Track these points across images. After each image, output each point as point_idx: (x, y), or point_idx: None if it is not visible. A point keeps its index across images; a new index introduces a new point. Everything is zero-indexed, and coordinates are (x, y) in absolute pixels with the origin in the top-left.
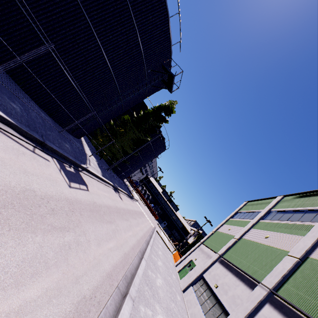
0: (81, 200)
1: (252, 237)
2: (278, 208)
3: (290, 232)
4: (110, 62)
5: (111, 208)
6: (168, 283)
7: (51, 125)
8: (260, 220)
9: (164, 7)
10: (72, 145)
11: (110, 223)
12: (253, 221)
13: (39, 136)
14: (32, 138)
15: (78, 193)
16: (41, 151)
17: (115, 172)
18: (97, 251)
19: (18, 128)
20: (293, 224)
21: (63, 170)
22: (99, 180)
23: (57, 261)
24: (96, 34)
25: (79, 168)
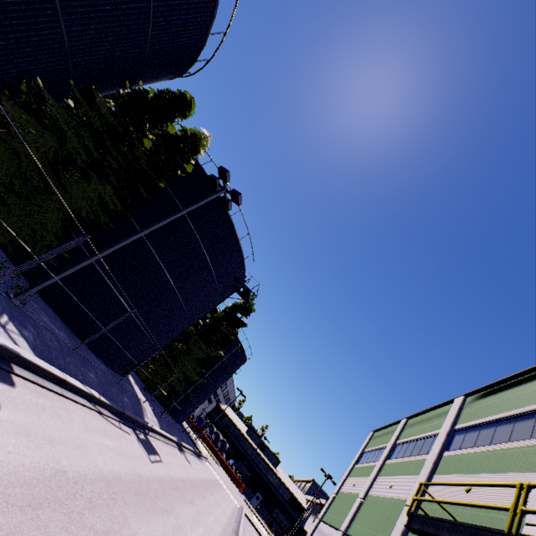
0: (163, 477)
1: (378, 490)
2: (402, 438)
3: (411, 472)
4: (179, 291)
5: (185, 481)
6: None
7: (110, 376)
8: (386, 461)
9: (234, 234)
10: (128, 394)
11: (191, 504)
12: (378, 464)
13: (120, 407)
14: (116, 412)
15: (158, 468)
16: (122, 424)
17: (170, 412)
18: (193, 535)
19: (110, 407)
20: (414, 461)
21: (140, 441)
22: (163, 439)
23: None
24: (166, 271)
25: (146, 430)
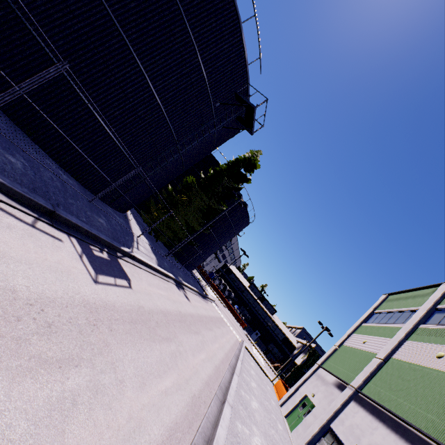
0: (115, 305)
1: (411, 356)
2: None
3: None
4: (159, 95)
5: (169, 315)
6: (272, 444)
7: (77, 191)
8: (418, 326)
9: (232, 9)
10: (110, 220)
11: (167, 342)
12: (406, 327)
13: (46, 202)
14: (33, 205)
15: (111, 292)
16: (49, 225)
17: (179, 259)
18: (137, 401)
19: (6, 188)
20: None
21: (87, 256)
22: (151, 271)
23: (33, 444)
24: (136, 55)
25: (118, 253)
